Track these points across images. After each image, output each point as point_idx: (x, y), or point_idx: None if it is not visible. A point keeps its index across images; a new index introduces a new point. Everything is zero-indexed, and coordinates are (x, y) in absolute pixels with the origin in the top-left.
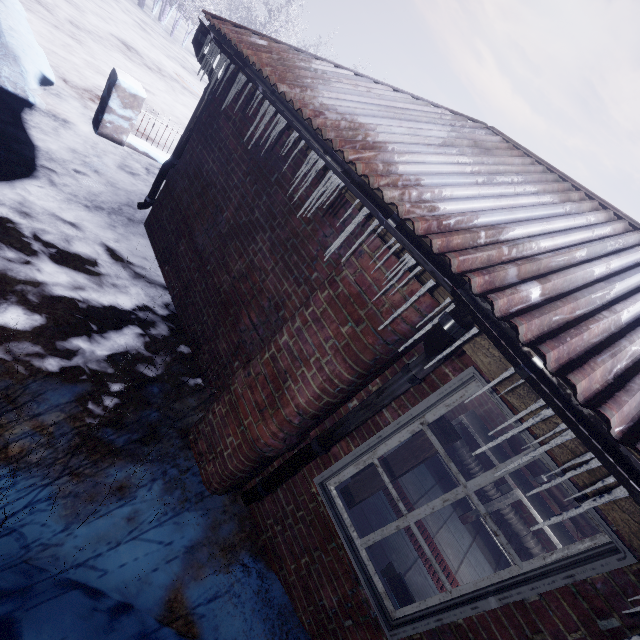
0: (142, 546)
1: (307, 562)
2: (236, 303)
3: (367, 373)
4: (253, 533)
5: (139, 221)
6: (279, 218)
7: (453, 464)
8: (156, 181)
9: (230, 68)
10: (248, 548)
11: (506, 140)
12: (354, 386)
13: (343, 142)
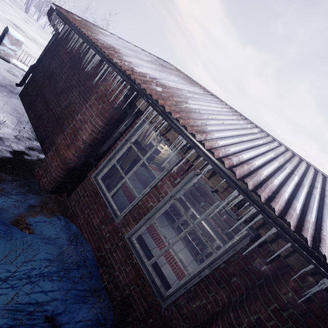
0: (5, 199)
1: (88, 211)
2: (62, 118)
3: (109, 123)
4: (65, 210)
5: (16, 93)
6: (82, 82)
7: (139, 153)
8: (26, 73)
9: (62, 23)
10: (62, 213)
11: (176, 68)
12: (105, 130)
13: (103, 47)
